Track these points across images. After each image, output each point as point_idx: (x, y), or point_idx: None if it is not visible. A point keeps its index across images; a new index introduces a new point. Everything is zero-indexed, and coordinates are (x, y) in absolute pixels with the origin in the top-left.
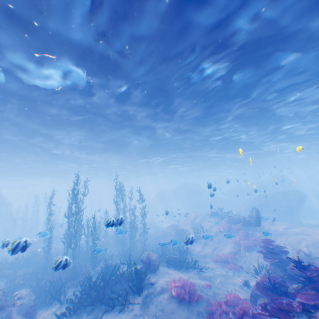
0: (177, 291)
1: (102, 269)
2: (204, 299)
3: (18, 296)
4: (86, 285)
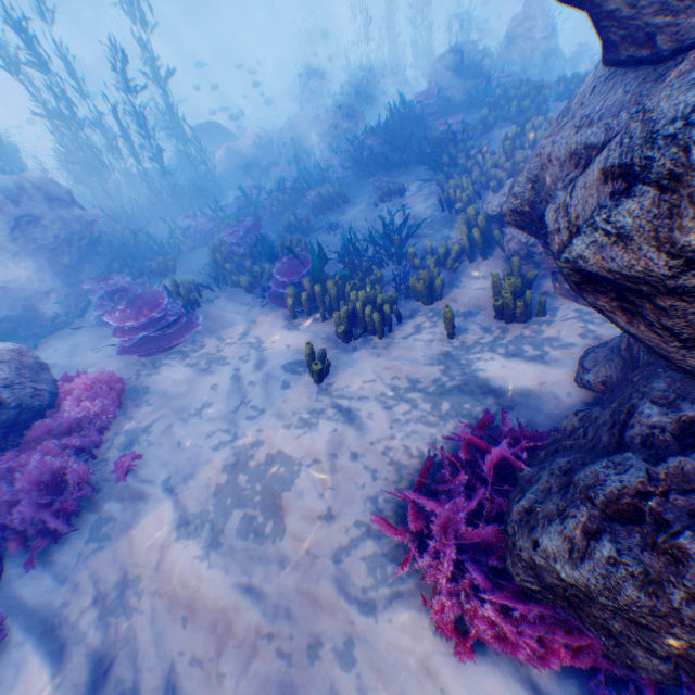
0: None
1: None
2: None
3: None
4: None
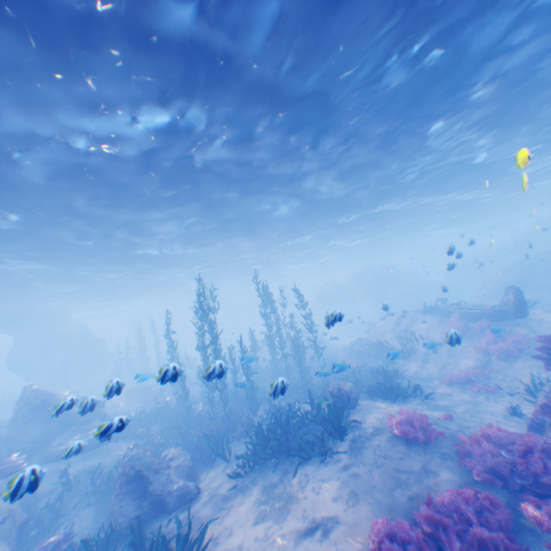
0: (403, 429)
1: (270, 414)
2: (447, 437)
3: (169, 457)
4: (257, 436)
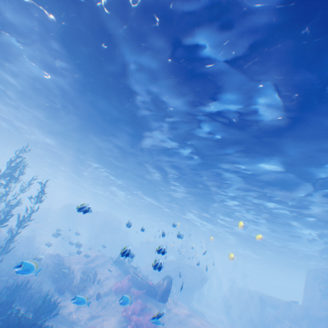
0: None
1: None
2: None
3: None
4: None
